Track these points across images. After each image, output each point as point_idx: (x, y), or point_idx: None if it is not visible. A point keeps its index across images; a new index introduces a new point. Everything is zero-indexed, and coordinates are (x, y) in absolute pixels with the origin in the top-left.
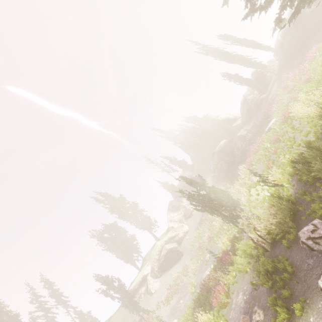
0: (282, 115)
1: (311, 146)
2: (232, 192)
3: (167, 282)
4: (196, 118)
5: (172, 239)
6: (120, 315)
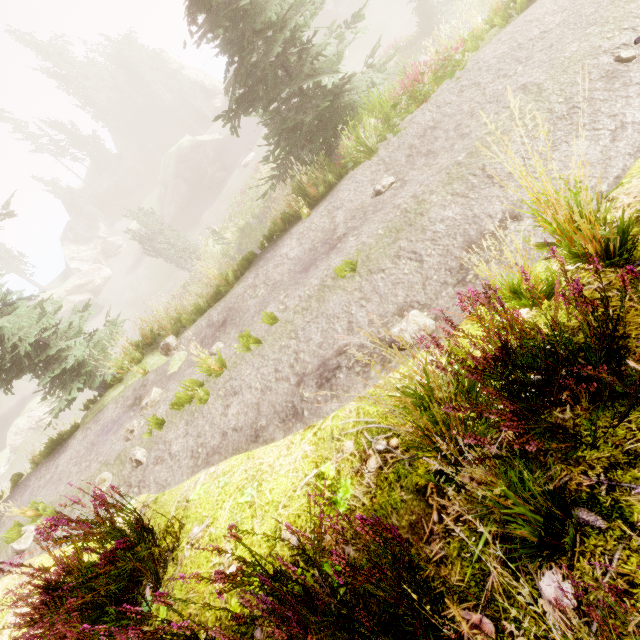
0: (260, 157)
1: (250, 223)
2: (189, 231)
3: None
4: (135, 51)
5: (81, 288)
6: None
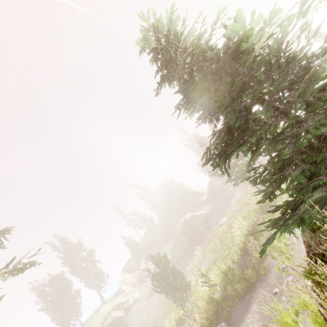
0: (230, 219)
1: (232, 268)
2: (186, 268)
3: None
4: (171, 184)
5: (120, 305)
6: None
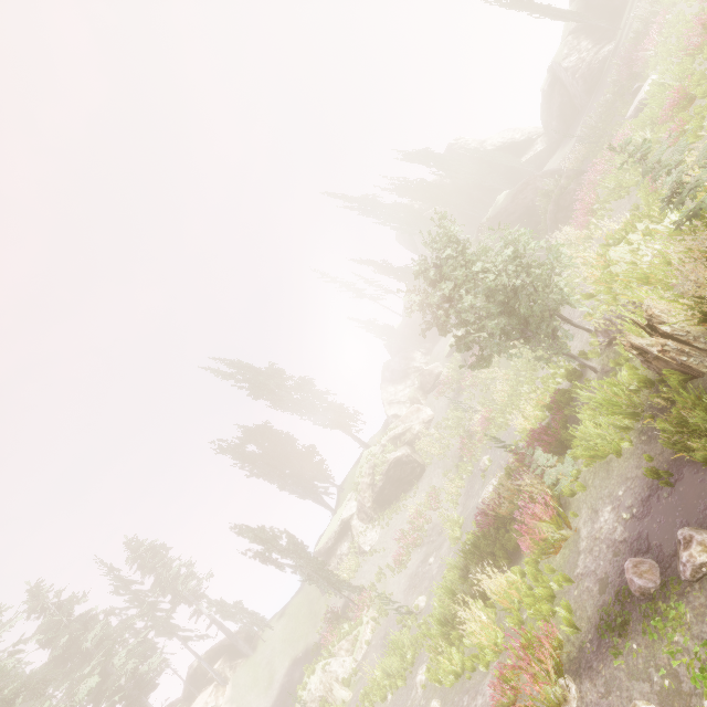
0: (684, 45)
1: None
2: None
3: (396, 526)
4: (429, 153)
5: (397, 439)
6: (304, 600)
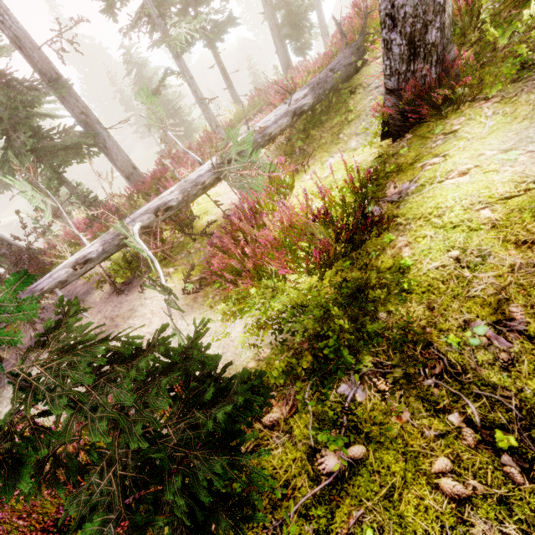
0: None
1: None
2: None
3: None
4: None
5: None
6: None
